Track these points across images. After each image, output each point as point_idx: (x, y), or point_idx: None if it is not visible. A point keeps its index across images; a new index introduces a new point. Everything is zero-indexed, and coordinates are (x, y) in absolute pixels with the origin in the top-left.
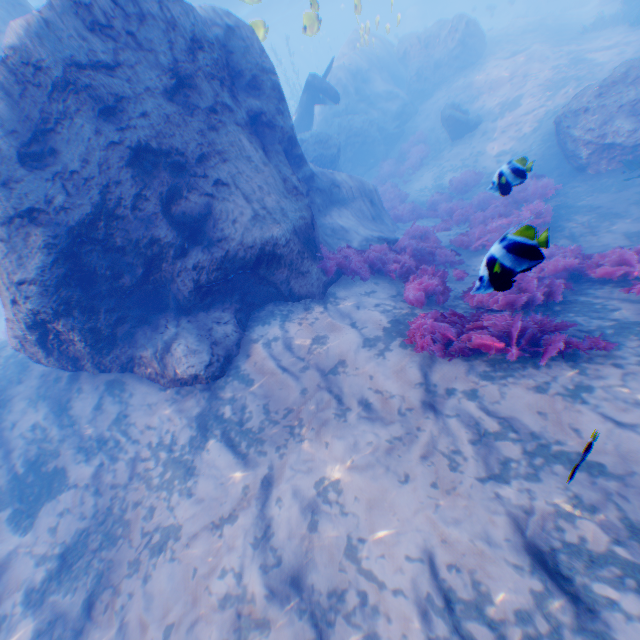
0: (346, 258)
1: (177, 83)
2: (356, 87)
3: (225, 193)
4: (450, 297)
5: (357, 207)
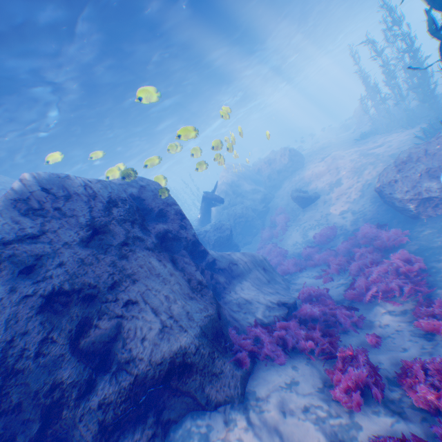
0: (256, 336)
1: (93, 232)
2: (233, 190)
3: (134, 309)
4: (382, 380)
5: (253, 275)
